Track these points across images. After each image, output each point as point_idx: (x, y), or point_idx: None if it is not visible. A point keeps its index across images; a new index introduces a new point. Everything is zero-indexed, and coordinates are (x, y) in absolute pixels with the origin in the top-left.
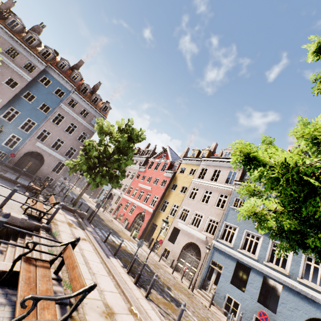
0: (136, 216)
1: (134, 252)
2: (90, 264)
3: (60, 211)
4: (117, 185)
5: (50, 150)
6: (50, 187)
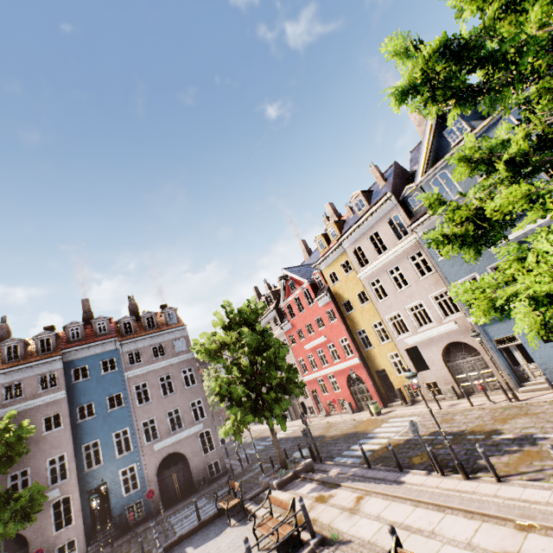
0: (349, 386)
1: (405, 433)
2: (411, 524)
3: (287, 495)
4: (299, 389)
5: (176, 435)
6: (226, 473)
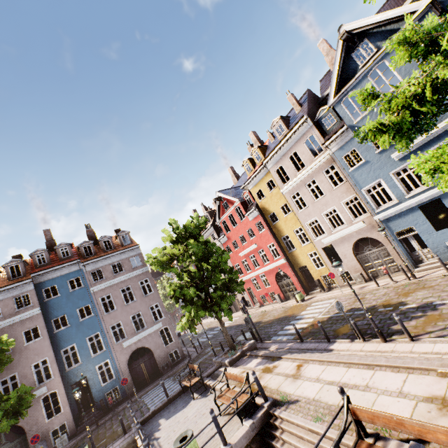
0: (277, 282)
1: (327, 312)
2: (347, 382)
3: (238, 370)
4: (240, 286)
5: (140, 334)
6: (184, 358)
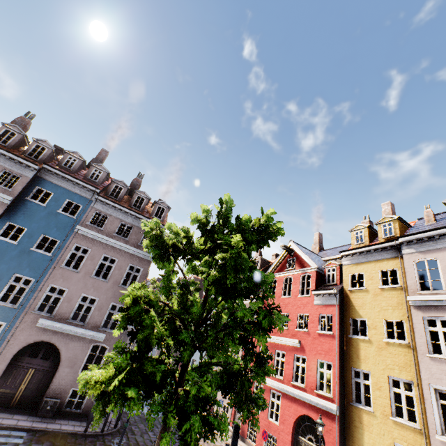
0: (294, 429)
1: None
2: None
3: None
4: (252, 406)
5: (70, 326)
6: (83, 416)
